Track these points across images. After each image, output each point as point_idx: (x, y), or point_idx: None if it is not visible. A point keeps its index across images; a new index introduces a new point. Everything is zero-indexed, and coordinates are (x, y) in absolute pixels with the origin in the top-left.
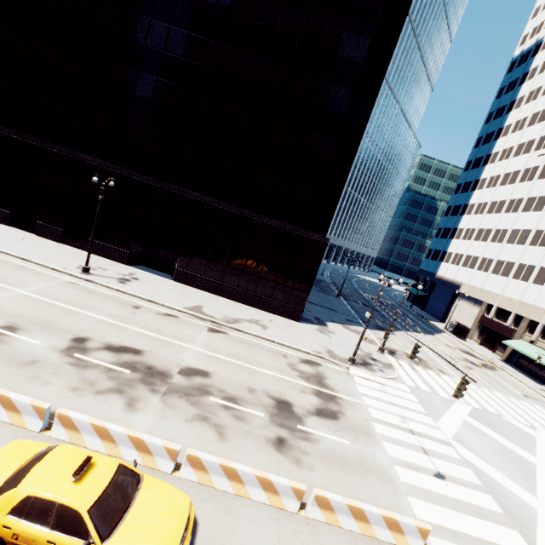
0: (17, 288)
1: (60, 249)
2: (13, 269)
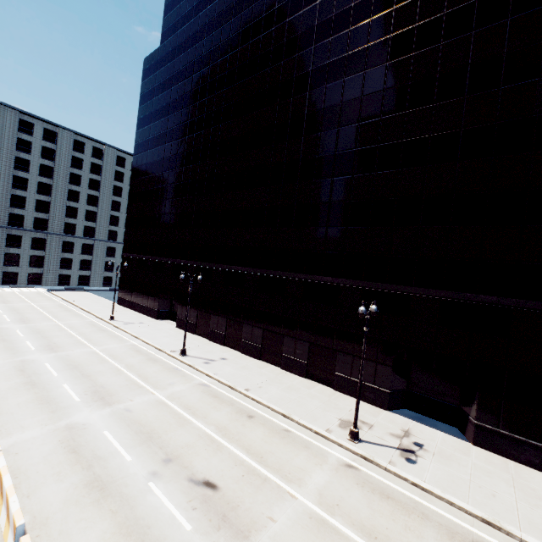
0: (295, 488)
1: (308, 390)
2: (279, 438)
